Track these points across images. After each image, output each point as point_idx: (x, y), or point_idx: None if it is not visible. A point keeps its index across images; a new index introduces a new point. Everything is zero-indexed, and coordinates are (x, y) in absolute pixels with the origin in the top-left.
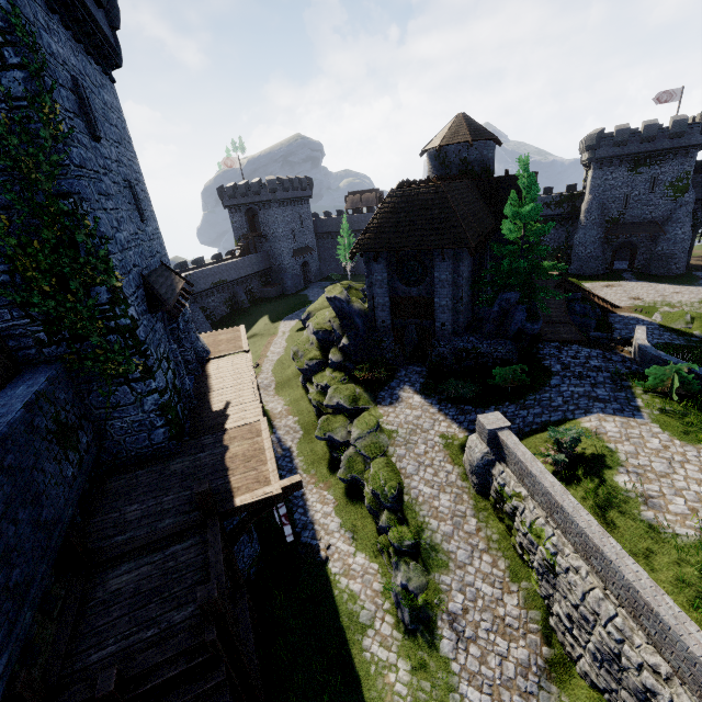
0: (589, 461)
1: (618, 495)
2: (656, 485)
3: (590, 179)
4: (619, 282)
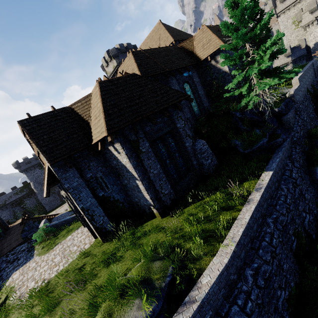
0: (2, 303)
1: (9, 308)
2: (26, 285)
3: (27, 177)
4: (65, 203)
